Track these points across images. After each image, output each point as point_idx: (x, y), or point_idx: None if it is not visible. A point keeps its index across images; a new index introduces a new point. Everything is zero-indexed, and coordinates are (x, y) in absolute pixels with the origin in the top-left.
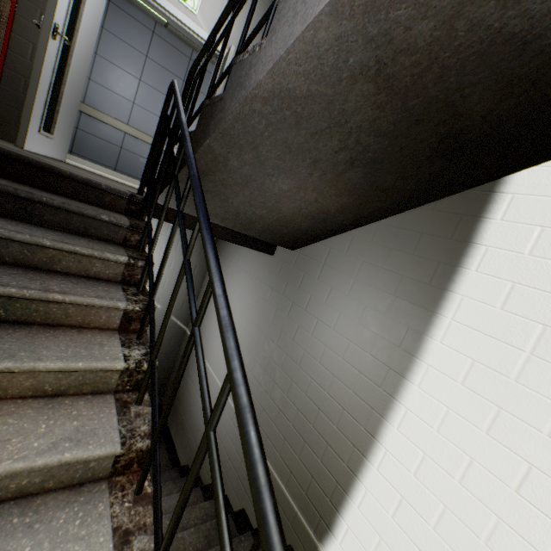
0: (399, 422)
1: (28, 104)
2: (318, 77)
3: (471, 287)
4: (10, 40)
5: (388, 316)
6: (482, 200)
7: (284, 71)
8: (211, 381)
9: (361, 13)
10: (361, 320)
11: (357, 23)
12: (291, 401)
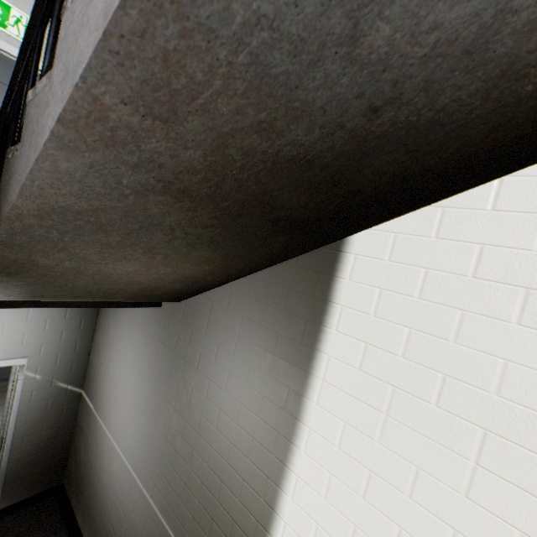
0: (292, 491)
1: None
2: (95, 195)
3: (334, 346)
4: None
5: (271, 376)
6: (333, 258)
7: (42, 194)
8: (114, 454)
9: (103, 146)
10: (248, 381)
11: (106, 154)
12: (195, 473)
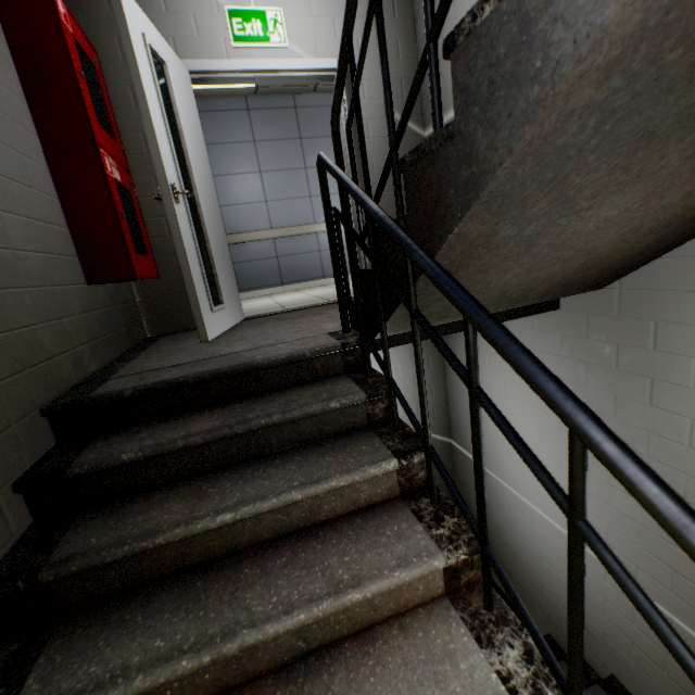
0: None
1: (190, 291)
2: None
3: None
4: (147, 227)
5: None
6: None
7: None
8: (530, 515)
9: None
10: None
11: None
12: None
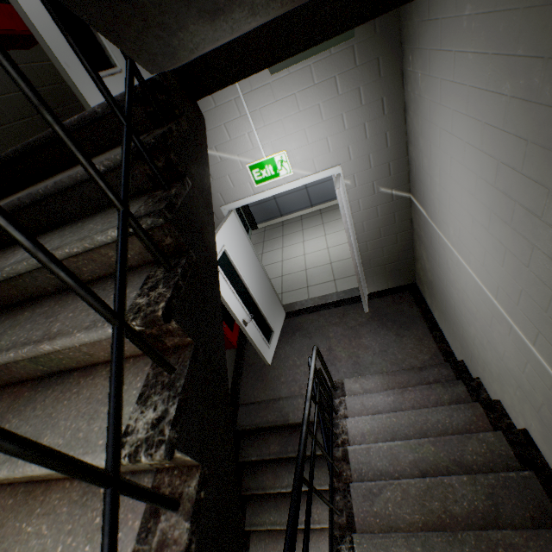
0: None
1: (259, 352)
2: None
3: None
4: None
5: None
6: None
7: None
8: None
9: None
10: None
11: None
12: None
